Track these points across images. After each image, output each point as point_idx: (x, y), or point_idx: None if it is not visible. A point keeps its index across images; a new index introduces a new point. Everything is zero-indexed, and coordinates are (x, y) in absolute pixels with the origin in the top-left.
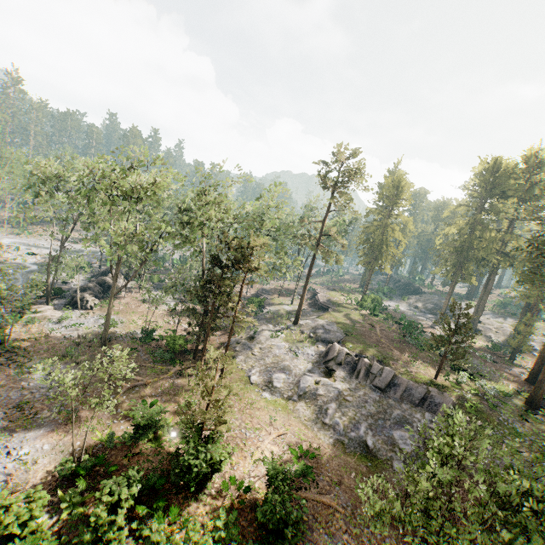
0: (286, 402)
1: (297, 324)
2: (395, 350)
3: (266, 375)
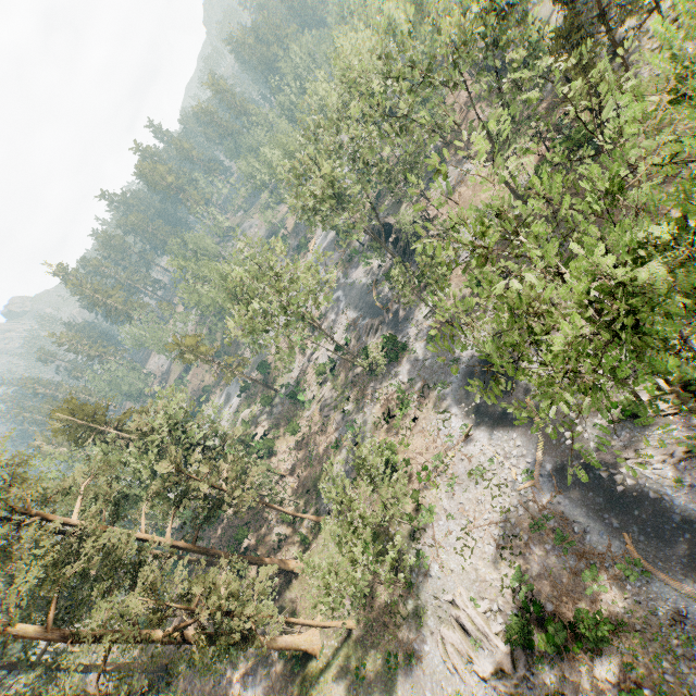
0: None
1: None
2: None
3: None
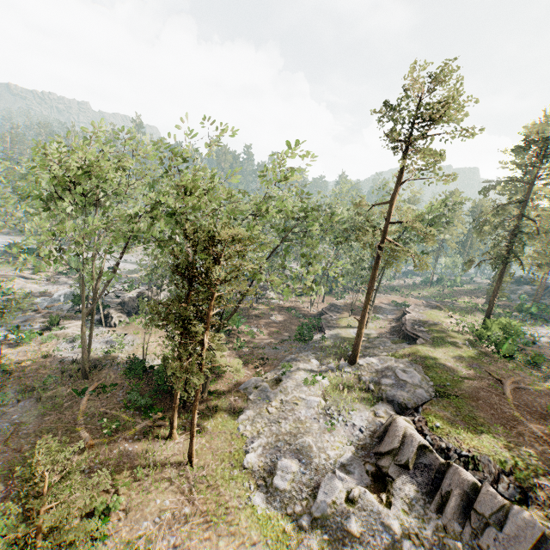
0: (287, 525)
1: (355, 363)
2: (548, 447)
3: (272, 455)
